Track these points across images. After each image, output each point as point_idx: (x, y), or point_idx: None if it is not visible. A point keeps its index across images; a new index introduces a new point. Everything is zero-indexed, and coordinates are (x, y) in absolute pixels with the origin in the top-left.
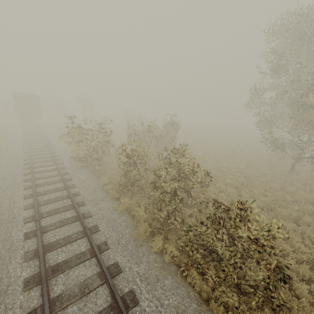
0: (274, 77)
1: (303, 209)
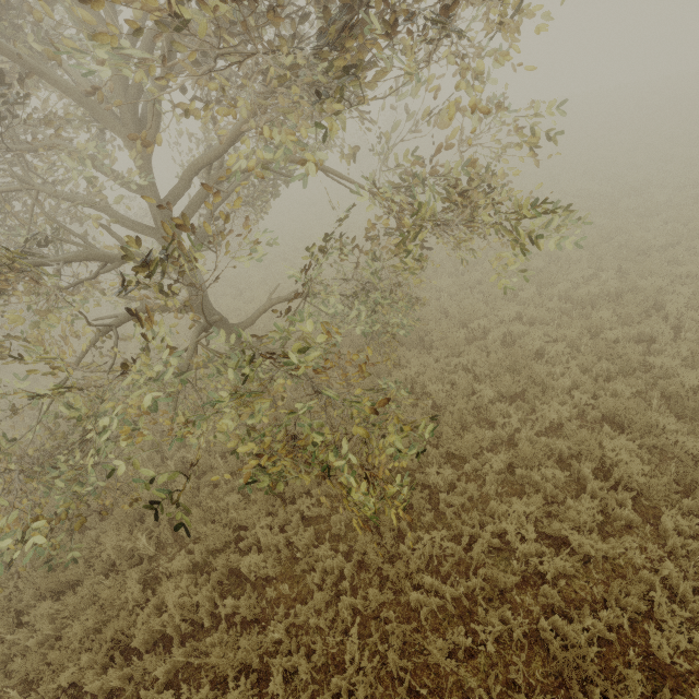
0: None
1: None
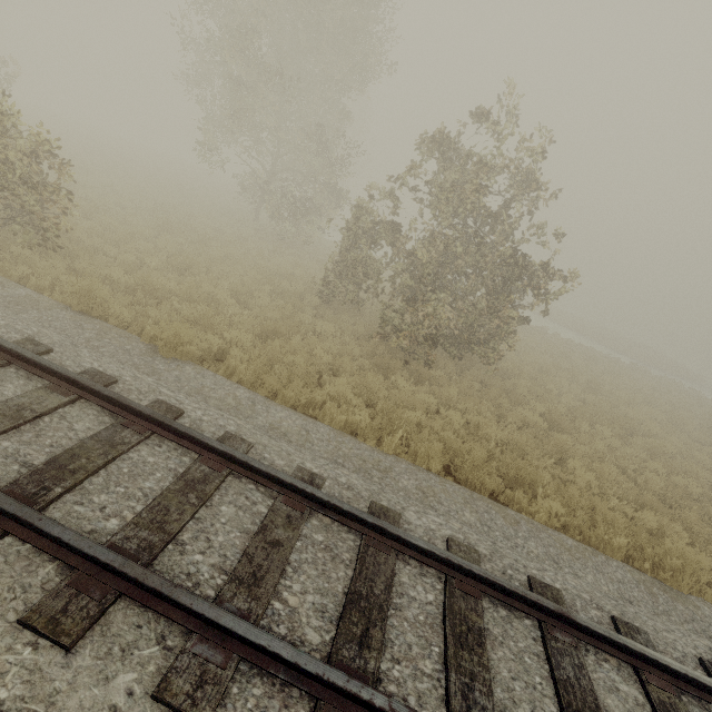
0: (224, 31)
1: (219, 239)
